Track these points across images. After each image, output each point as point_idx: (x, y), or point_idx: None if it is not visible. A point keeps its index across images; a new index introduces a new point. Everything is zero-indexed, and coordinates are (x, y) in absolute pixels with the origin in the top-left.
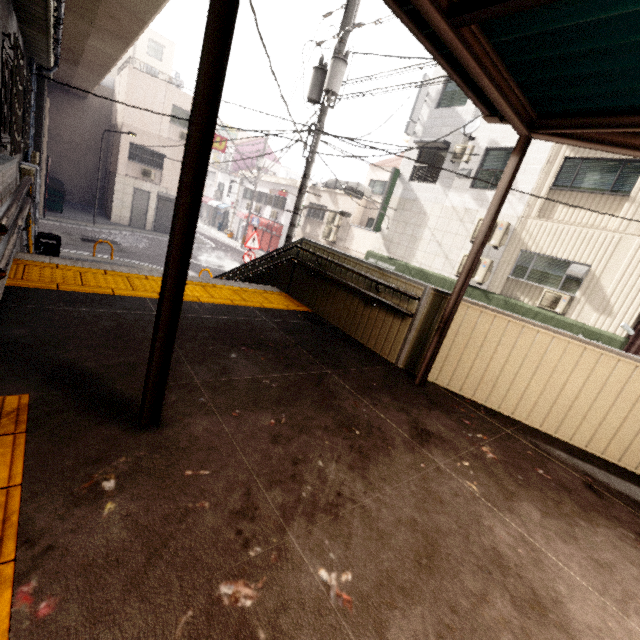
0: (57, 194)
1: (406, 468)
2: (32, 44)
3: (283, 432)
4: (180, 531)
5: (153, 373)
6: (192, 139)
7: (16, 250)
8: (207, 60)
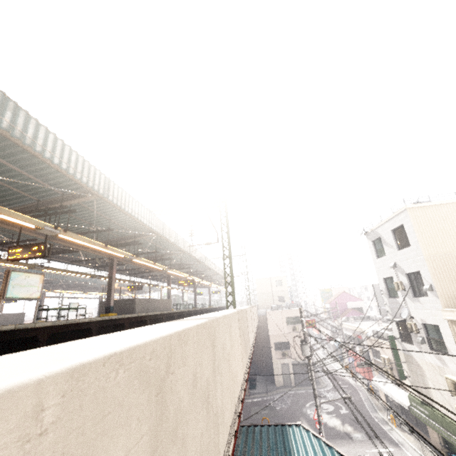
0: (252, 380)
1: None
2: None
3: None
4: None
5: None
6: None
7: None
8: None
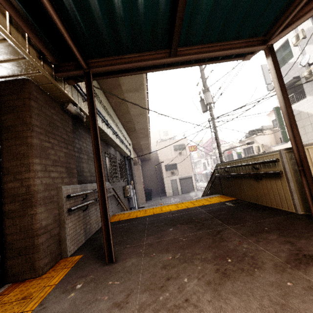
0: (148, 193)
1: (266, 285)
2: (121, 152)
3: (172, 262)
4: (86, 309)
5: (105, 234)
6: (92, 146)
7: (116, 212)
8: (92, 125)
